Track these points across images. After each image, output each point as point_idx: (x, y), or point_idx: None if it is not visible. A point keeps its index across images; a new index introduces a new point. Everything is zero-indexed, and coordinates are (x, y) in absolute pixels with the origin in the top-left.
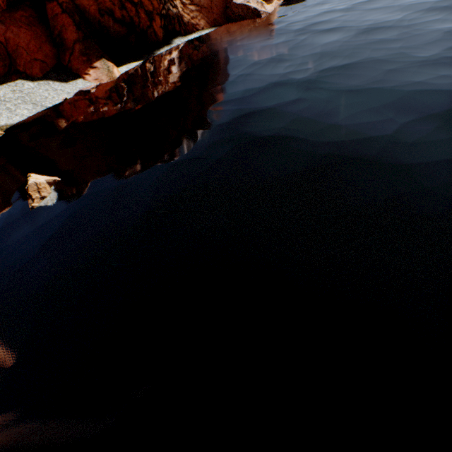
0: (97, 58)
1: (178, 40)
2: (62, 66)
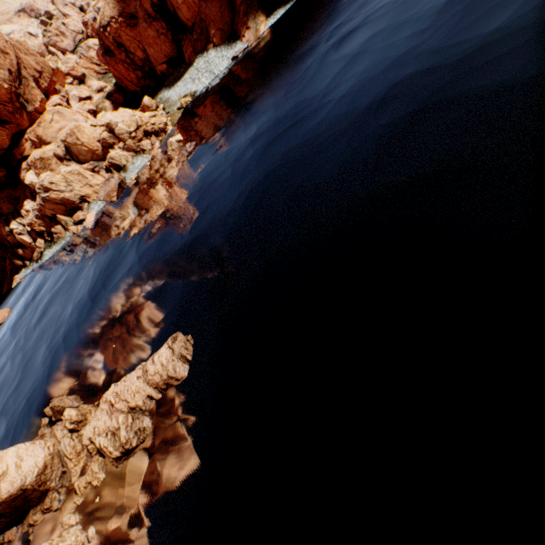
0: (252, 18)
1: None
2: (233, 30)
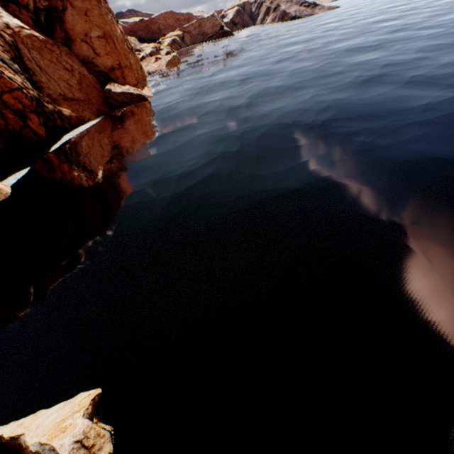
0: None
1: (66, 134)
2: None
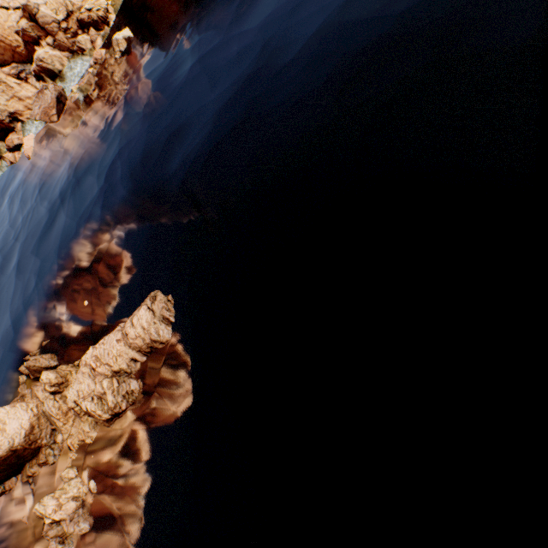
0: None
1: None
2: None
